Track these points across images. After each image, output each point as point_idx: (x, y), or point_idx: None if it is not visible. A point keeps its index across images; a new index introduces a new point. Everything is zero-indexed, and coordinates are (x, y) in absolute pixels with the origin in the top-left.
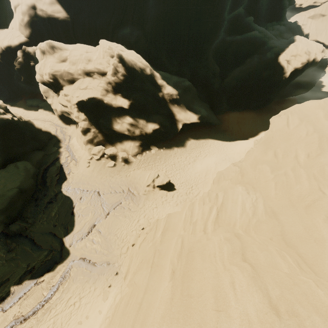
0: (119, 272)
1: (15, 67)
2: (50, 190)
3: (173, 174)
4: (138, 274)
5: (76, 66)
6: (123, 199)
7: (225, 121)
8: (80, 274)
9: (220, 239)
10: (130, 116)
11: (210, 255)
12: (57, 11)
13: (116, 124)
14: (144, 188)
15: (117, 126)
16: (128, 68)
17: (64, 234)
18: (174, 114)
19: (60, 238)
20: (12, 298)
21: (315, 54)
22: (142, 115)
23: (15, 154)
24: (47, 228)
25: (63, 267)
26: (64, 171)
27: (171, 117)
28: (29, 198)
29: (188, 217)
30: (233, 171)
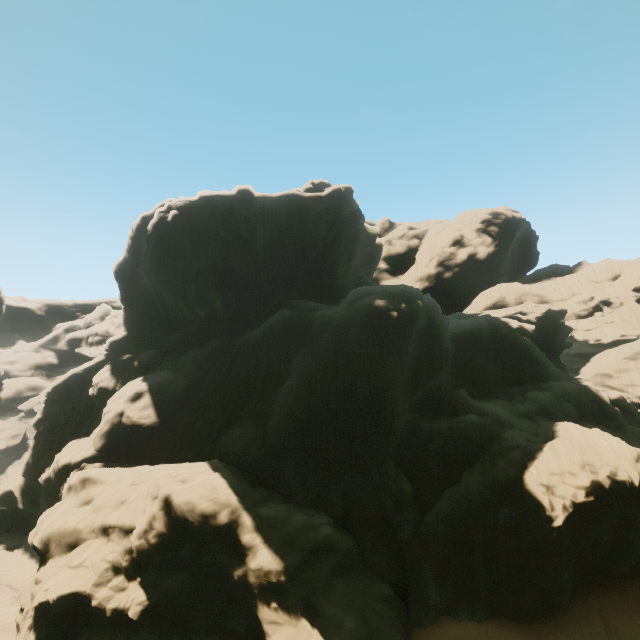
0: None
1: (59, 494)
2: None
3: None
4: None
5: (96, 513)
6: None
7: None
8: None
9: None
10: None
11: None
12: (146, 416)
13: None
14: None
15: None
16: (176, 519)
17: None
18: (265, 633)
19: None
20: None
21: (615, 468)
22: (173, 639)
23: None
24: None
25: None
26: None
27: None
28: None
29: None
30: None
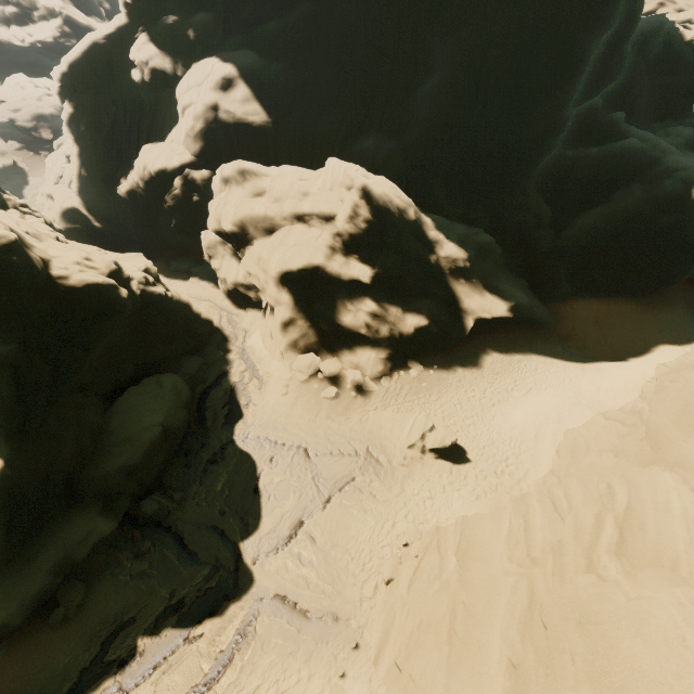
0: (362, 643)
1: (166, 205)
2: (212, 437)
3: (460, 426)
4: (418, 657)
5: (280, 203)
6: (358, 471)
7: (567, 318)
8: (277, 634)
9: (677, 600)
10: (372, 297)
11: (668, 642)
12: (253, 113)
13: (345, 312)
14: (403, 451)
15: (346, 316)
16: (377, 209)
17: (242, 535)
18: (458, 298)
19: (233, 542)
20: (139, 665)
21: None
22: (395, 297)
23: (155, 359)
24: (209, 516)
25: (242, 610)
26: (238, 400)
27: (451, 304)
28: (176, 447)
29: (518, 530)
30: (610, 432)
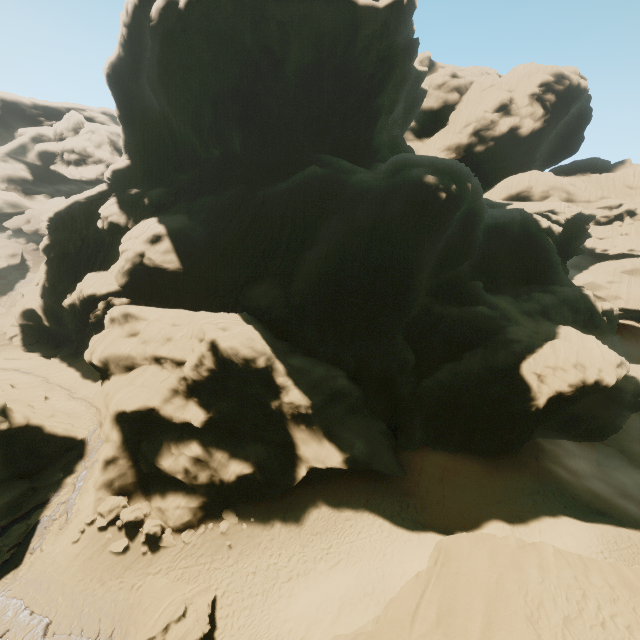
0: None
1: (90, 320)
2: None
3: (235, 608)
4: None
5: (146, 345)
6: None
7: (414, 470)
8: None
9: None
10: (201, 441)
11: None
12: (169, 261)
13: (167, 455)
14: None
15: (166, 460)
16: (222, 359)
17: None
18: (295, 444)
19: None
20: None
21: (599, 369)
22: (228, 441)
23: None
24: None
25: None
26: (31, 542)
27: (289, 449)
28: None
29: None
30: None
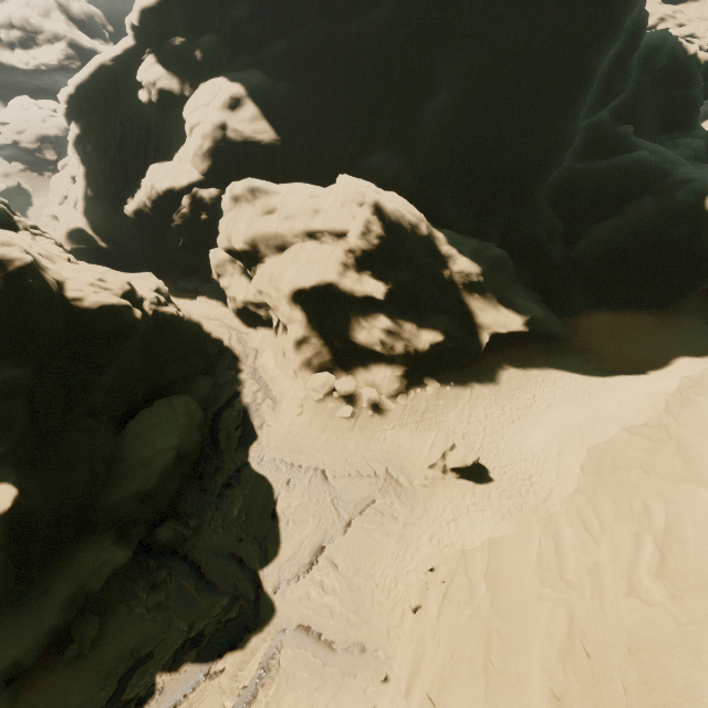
0: (391, 675)
1: (173, 223)
2: (227, 460)
3: (480, 444)
4: (453, 689)
5: (291, 221)
6: (378, 493)
7: (583, 331)
8: (302, 668)
9: None
10: (386, 314)
11: None
12: (261, 131)
13: (359, 329)
14: (424, 471)
15: (360, 333)
16: (389, 225)
17: (261, 563)
18: (473, 313)
19: (252, 570)
20: (158, 703)
21: None
22: (409, 313)
23: (166, 380)
24: (226, 543)
25: (264, 642)
26: (252, 421)
27: (466, 319)
28: (190, 472)
29: (548, 552)
30: (636, 447)
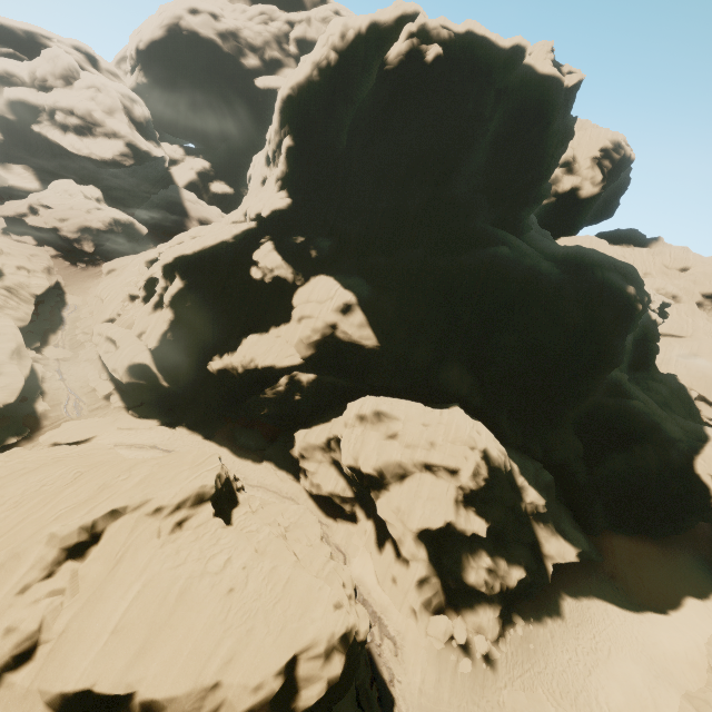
0: None
1: (264, 395)
2: None
3: (578, 706)
4: None
5: (411, 450)
6: None
7: (608, 554)
8: None
9: None
10: (486, 551)
11: None
12: (366, 337)
13: (469, 569)
14: None
15: (470, 574)
16: (492, 468)
17: None
18: (540, 542)
19: None
20: None
21: None
22: (499, 547)
23: None
24: None
25: None
26: (381, 673)
27: (534, 547)
28: None
29: None
30: None
